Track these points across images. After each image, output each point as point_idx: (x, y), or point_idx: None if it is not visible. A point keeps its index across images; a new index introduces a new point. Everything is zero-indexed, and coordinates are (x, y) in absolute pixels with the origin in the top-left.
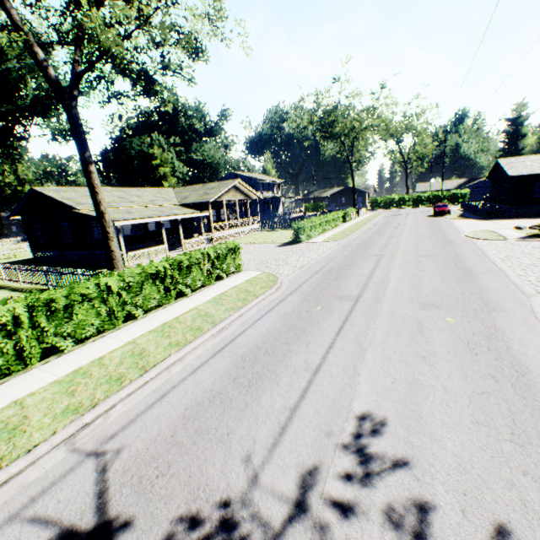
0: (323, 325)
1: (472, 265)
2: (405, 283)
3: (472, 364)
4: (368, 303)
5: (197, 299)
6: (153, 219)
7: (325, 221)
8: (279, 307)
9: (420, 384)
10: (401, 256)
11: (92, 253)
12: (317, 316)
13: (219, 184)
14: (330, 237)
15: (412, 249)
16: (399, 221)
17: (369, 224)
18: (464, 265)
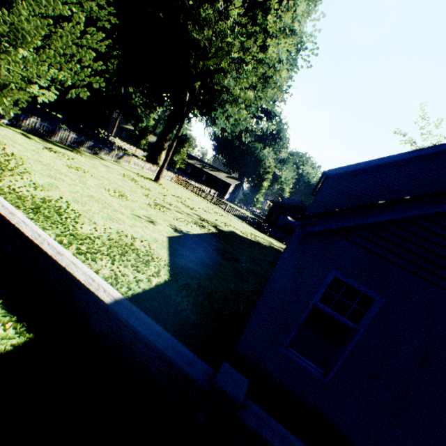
0: None
1: None
2: None
3: None
4: None
5: None
6: None
7: None
8: None
9: None
10: None
11: None
12: None
13: None
14: None
15: None
16: None
17: None
18: None
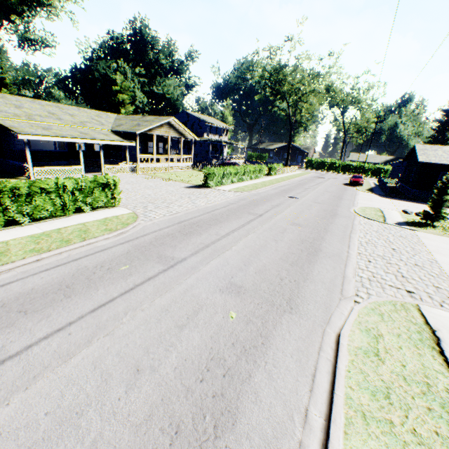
0: (98, 292)
1: (327, 245)
2: (244, 253)
3: (178, 400)
4: (179, 271)
5: (26, 231)
6: (68, 140)
7: (244, 171)
8: (90, 257)
9: (75, 426)
10: (276, 220)
11: (7, 161)
12: (108, 279)
13: (155, 118)
14: (239, 187)
15: (294, 214)
16: (315, 184)
17: (289, 181)
18: (320, 243)
